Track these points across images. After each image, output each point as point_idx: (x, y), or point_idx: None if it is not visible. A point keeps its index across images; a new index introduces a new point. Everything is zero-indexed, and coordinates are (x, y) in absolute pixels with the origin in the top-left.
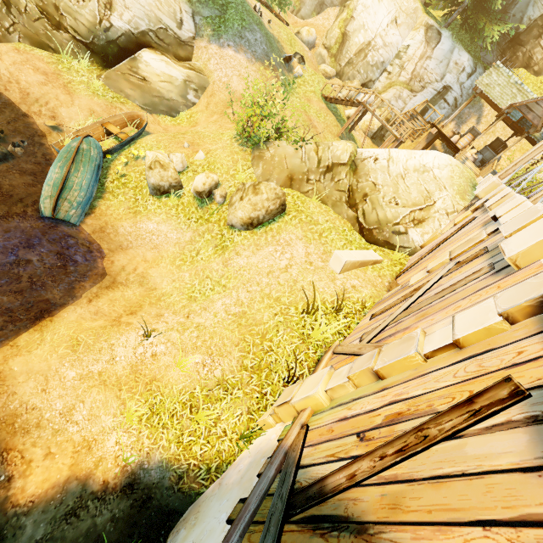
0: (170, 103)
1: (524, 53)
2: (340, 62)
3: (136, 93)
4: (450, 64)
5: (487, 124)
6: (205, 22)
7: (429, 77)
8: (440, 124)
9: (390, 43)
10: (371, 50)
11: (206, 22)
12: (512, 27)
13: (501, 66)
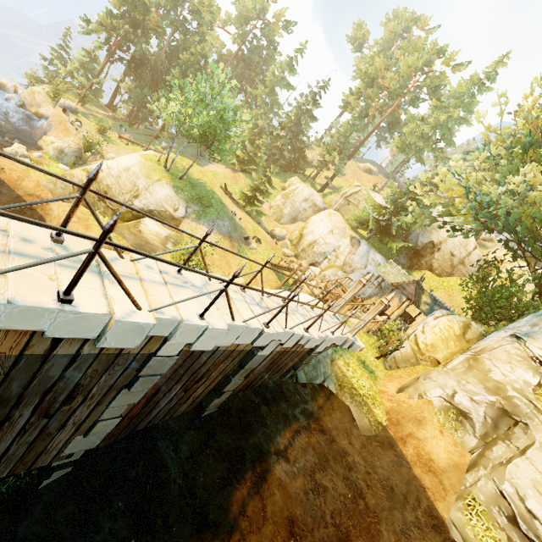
0: (153, 246)
1: (426, 261)
2: (298, 249)
3: (131, 237)
4: (369, 259)
5: (408, 303)
6: (193, 212)
7: (356, 265)
8: (372, 298)
9: (329, 243)
10: (316, 245)
11: (194, 212)
12: (412, 246)
13: (393, 263)
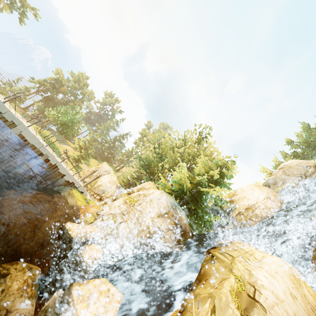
0: None
1: None
2: (92, 187)
3: None
4: None
5: None
6: None
7: None
8: None
9: (107, 186)
10: (101, 186)
11: None
12: None
13: None
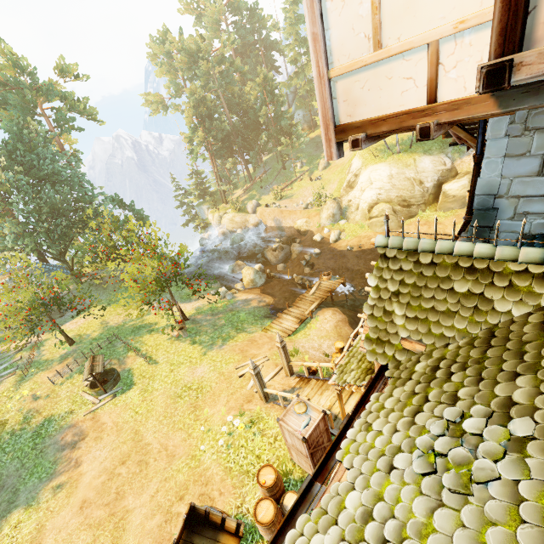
0: None
1: None
2: None
3: (454, 205)
4: None
5: None
6: (452, 153)
7: None
8: None
9: None
10: None
11: (452, 153)
12: None
13: None
